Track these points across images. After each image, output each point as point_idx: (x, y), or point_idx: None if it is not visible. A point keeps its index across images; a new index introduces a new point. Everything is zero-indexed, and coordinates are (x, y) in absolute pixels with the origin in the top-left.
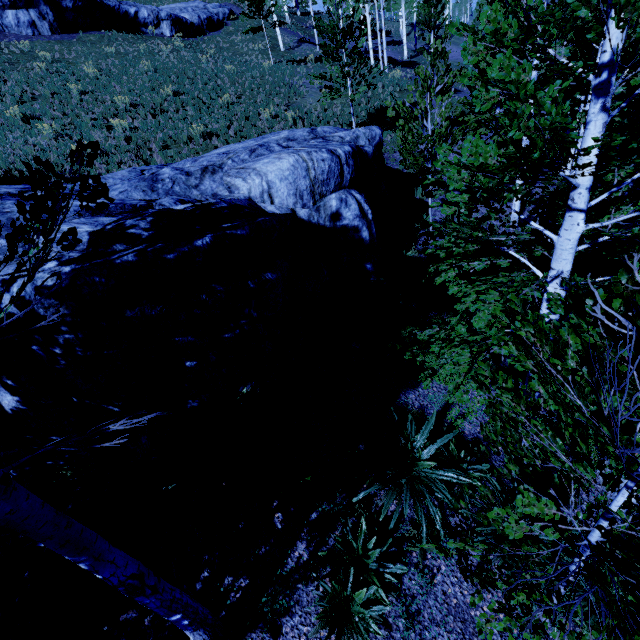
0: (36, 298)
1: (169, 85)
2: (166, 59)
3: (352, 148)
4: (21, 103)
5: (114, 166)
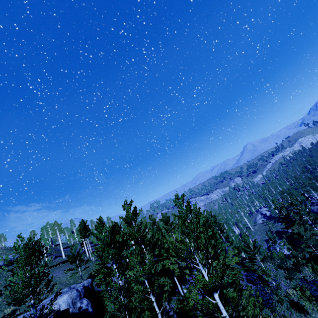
0: None
1: None
2: None
3: (83, 286)
4: None
5: None
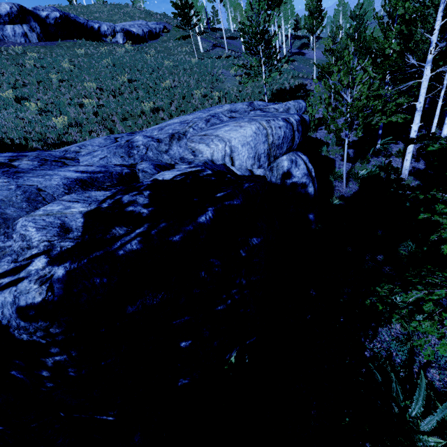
0: (17, 322)
1: (124, 75)
2: (121, 58)
3: (299, 117)
4: (14, 88)
5: (86, 134)
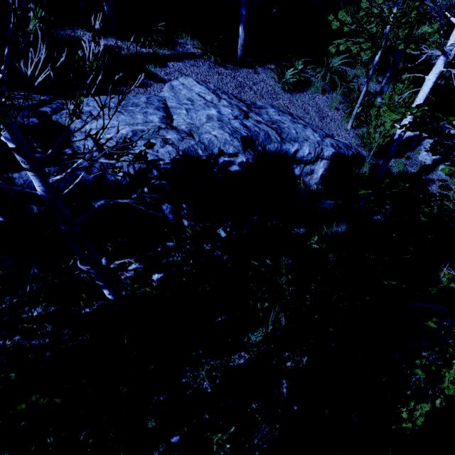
0: None
1: None
2: None
3: None
4: None
5: None
